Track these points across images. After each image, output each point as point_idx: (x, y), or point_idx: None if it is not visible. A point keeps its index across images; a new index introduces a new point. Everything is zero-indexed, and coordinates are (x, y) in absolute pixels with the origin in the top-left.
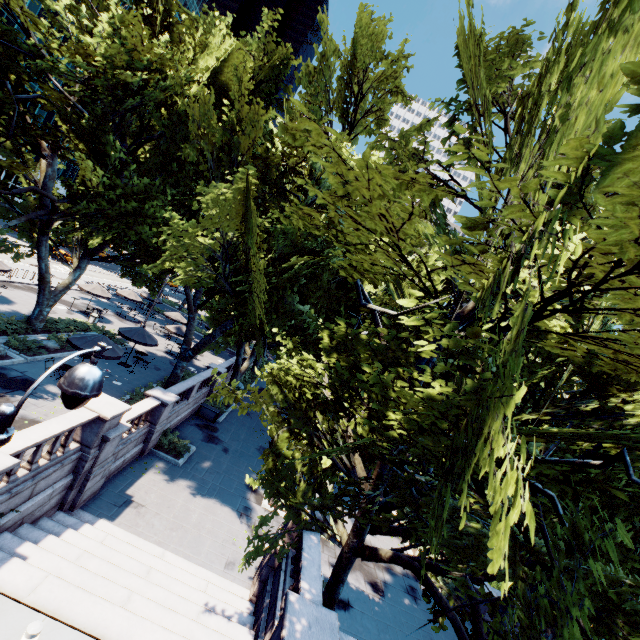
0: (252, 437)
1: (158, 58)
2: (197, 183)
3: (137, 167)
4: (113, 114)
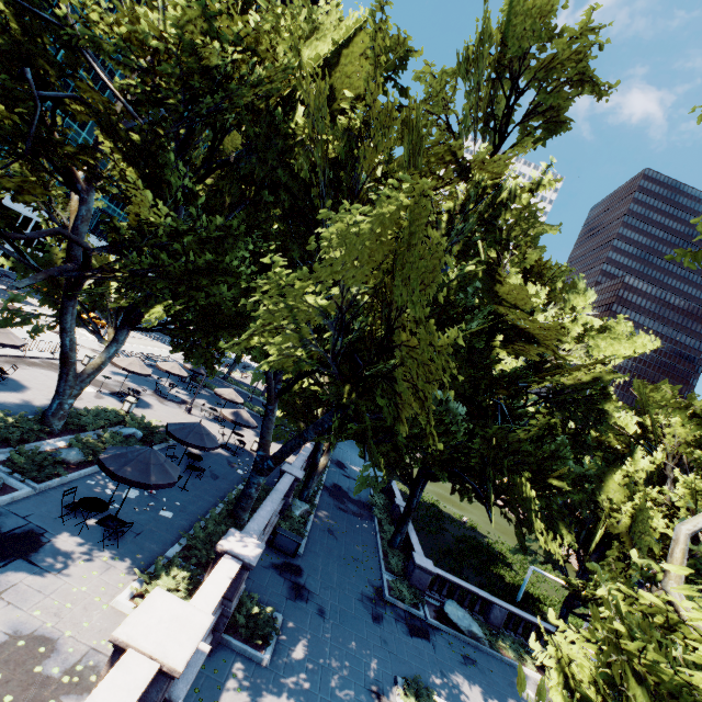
0: (347, 576)
1: (252, 33)
2: (271, 225)
3: (204, 201)
4: (179, 121)
